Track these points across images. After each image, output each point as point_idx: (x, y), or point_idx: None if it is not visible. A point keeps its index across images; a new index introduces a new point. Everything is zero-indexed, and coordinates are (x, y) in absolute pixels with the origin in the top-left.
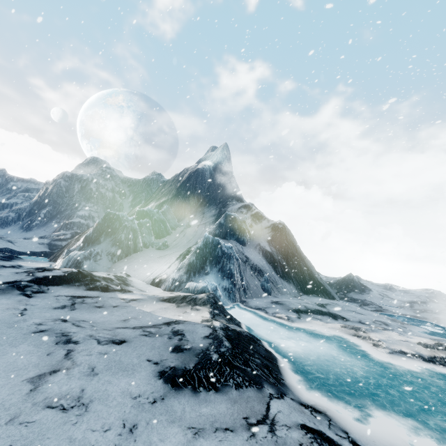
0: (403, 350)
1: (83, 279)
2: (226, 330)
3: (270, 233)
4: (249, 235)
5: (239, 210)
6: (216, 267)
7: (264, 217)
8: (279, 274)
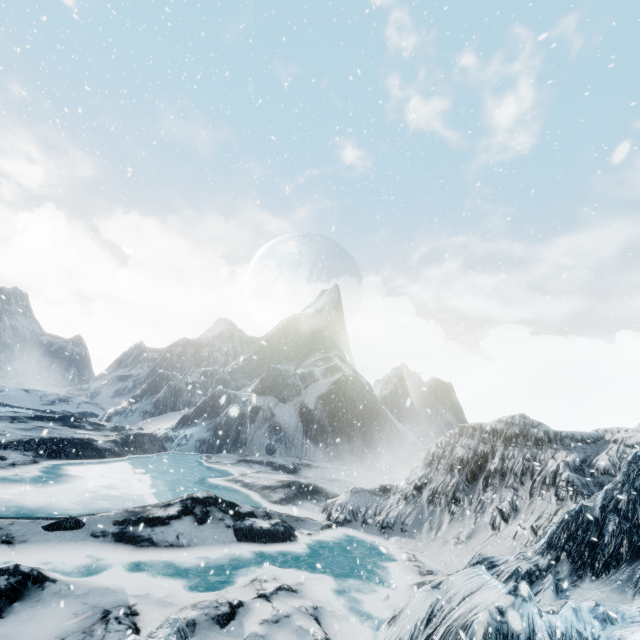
0: (244, 480)
1: (68, 420)
2: (77, 439)
3: (328, 387)
4: (297, 390)
5: (314, 362)
6: (211, 420)
7: (341, 369)
8: (309, 436)
